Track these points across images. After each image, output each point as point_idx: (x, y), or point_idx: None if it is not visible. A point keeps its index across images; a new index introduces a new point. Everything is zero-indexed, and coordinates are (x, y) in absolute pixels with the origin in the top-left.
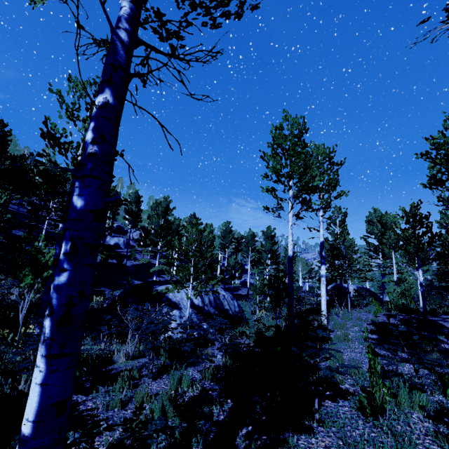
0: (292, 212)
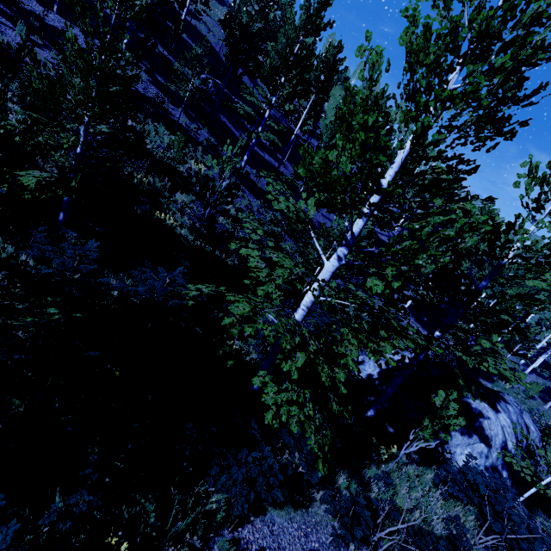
0: None
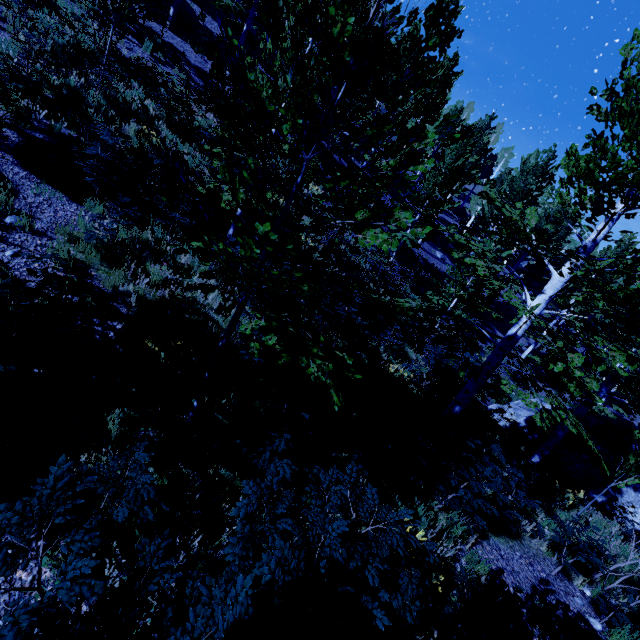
0: None
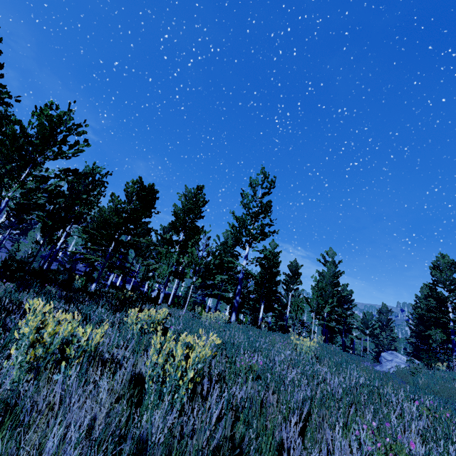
0: None
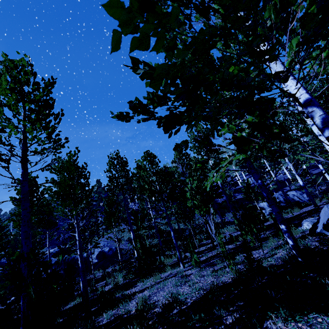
0: (266, 163)
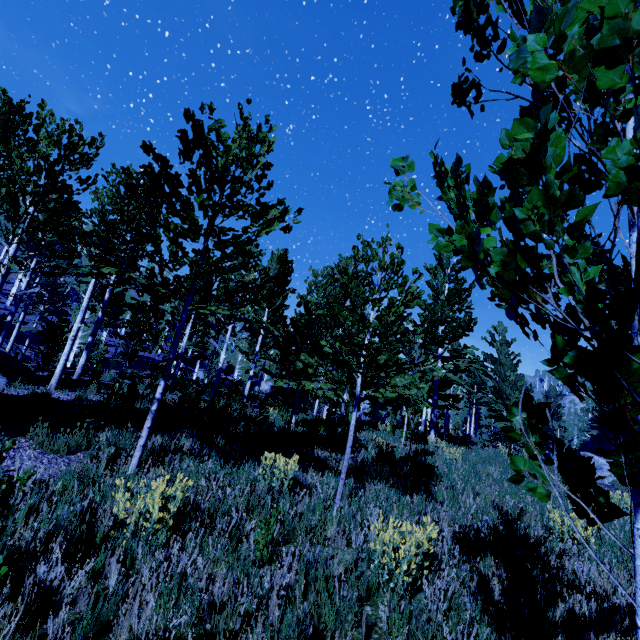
0: None
